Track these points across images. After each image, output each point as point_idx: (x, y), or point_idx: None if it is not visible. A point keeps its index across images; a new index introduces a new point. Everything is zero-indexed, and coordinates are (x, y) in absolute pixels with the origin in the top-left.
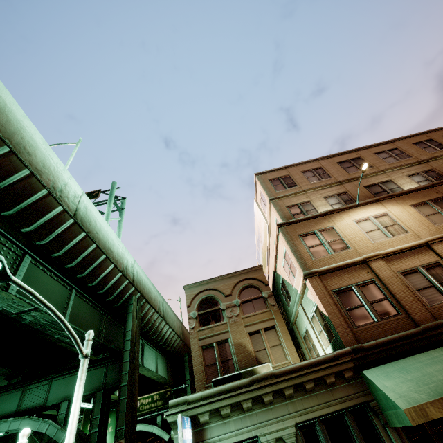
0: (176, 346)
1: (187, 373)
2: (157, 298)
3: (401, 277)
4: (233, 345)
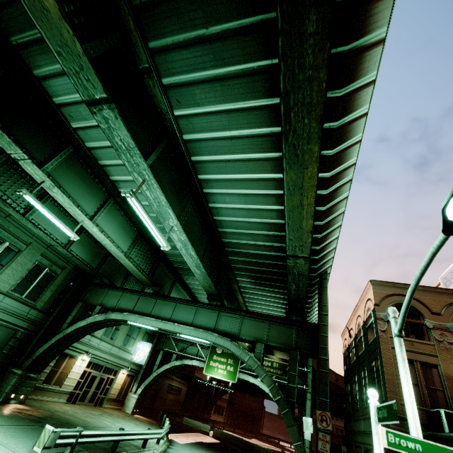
0: None
1: (309, 359)
2: None
3: None
4: (444, 376)
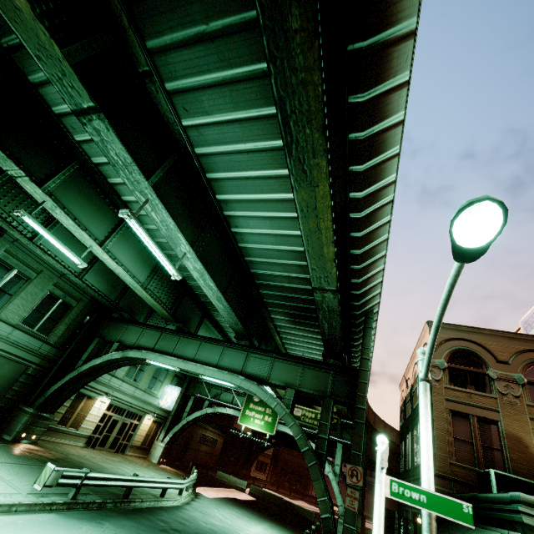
0: None
1: None
2: None
3: None
4: (505, 434)
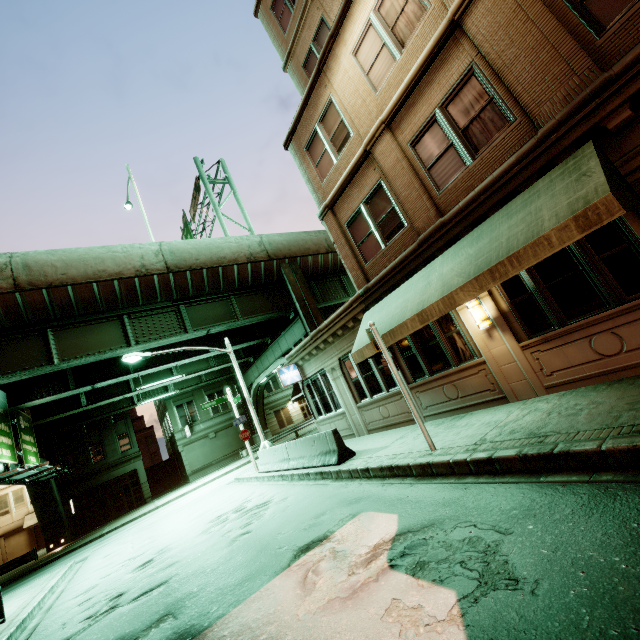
0: None
1: None
2: (320, 240)
3: (411, 154)
4: None
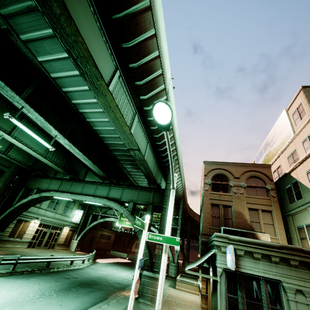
0: (179, 194)
1: (180, 211)
2: (181, 163)
3: None
4: (234, 211)
